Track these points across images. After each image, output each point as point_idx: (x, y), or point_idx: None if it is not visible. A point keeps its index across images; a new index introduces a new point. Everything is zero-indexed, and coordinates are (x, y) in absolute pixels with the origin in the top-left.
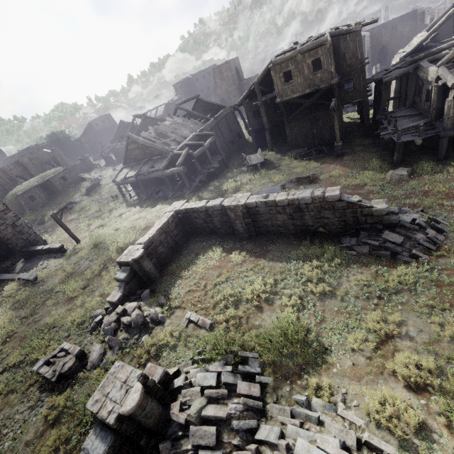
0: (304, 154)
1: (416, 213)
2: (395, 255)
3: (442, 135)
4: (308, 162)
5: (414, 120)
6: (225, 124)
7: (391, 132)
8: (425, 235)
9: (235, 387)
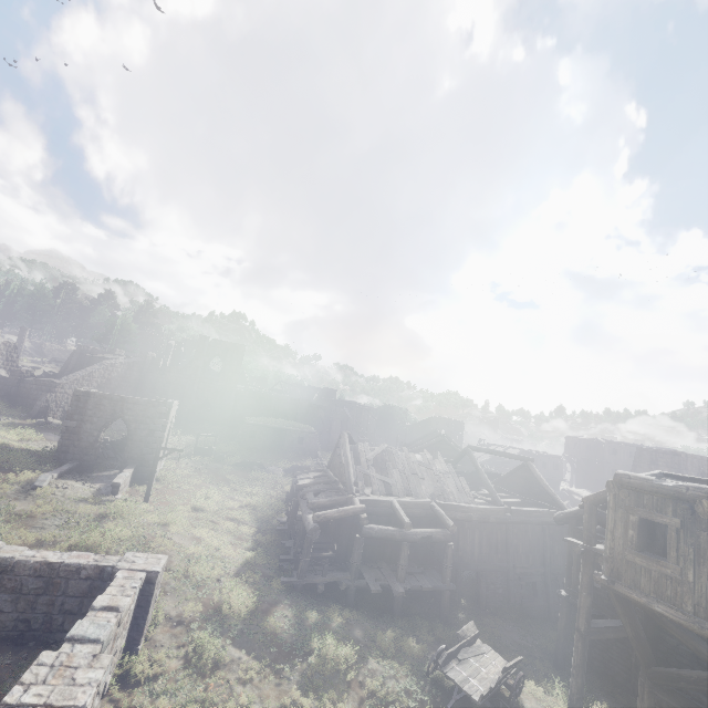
0: None
1: None
2: None
3: None
4: None
5: None
6: (533, 537)
7: None
8: None
9: None
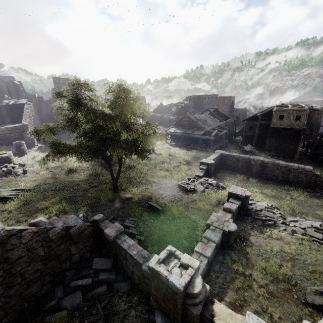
0: (273, 156)
1: None
2: None
3: None
4: (277, 159)
5: None
6: (228, 126)
7: None
8: None
9: (274, 209)
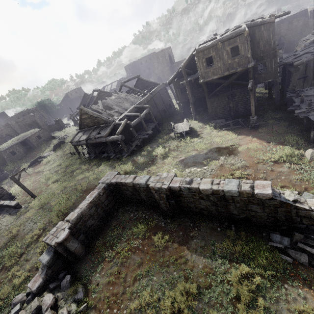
0: (222, 124)
1: None
2: None
3: None
4: (227, 132)
5: None
6: (158, 97)
7: (306, 110)
8: None
9: None
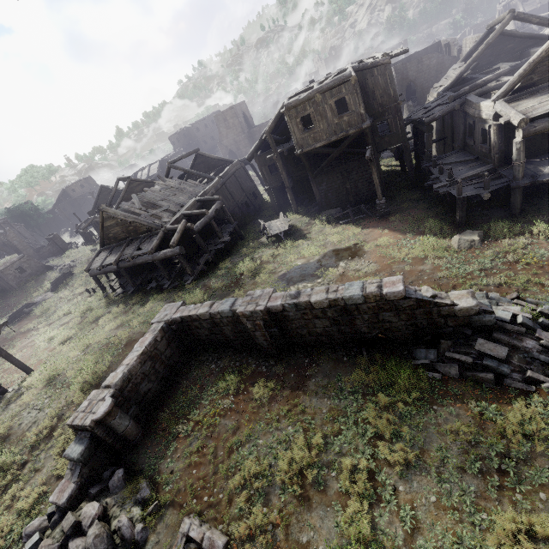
0: (339, 216)
1: (511, 301)
2: (501, 379)
3: (514, 185)
4: (346, 227)
5: (472, 167)
6: (234, 183)
7: (447, 184)
8: (537, 342)
9: None
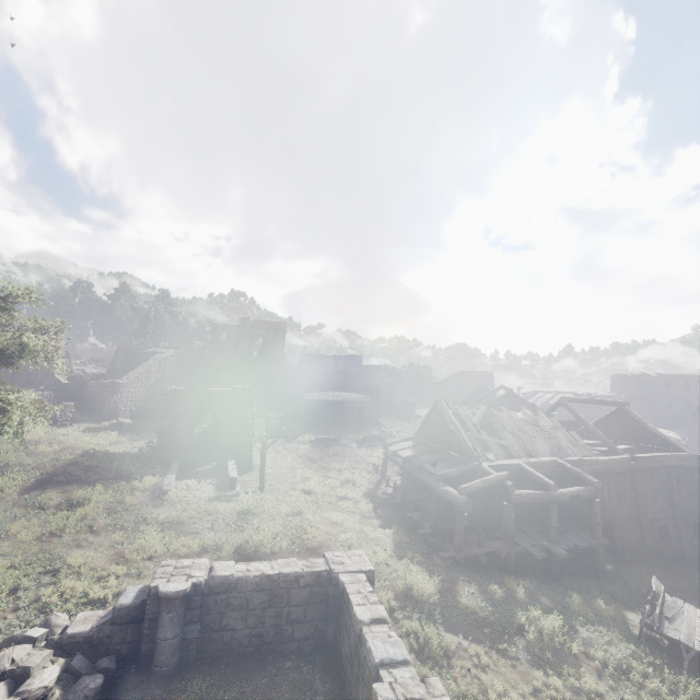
0: None
1: None
2: None
3: None
4: None
5: None
6: (658, 482)
7: None
8: None
9: None
